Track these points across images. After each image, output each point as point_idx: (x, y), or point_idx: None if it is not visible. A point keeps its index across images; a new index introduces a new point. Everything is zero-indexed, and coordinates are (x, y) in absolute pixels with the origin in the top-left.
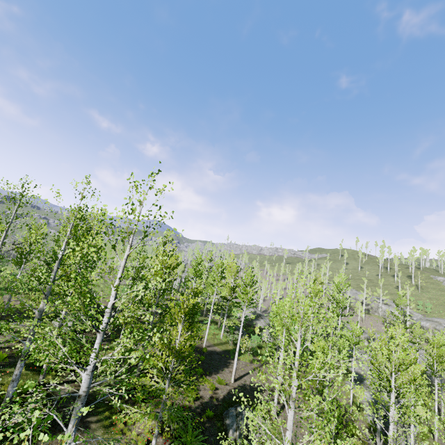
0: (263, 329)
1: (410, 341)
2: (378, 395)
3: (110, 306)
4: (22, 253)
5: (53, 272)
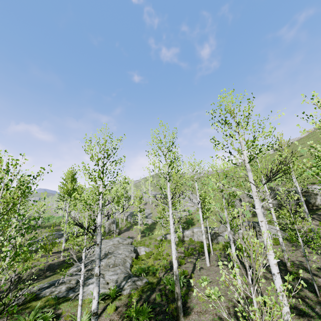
0: None
1: None
2: None
3: None
4: None
5: None
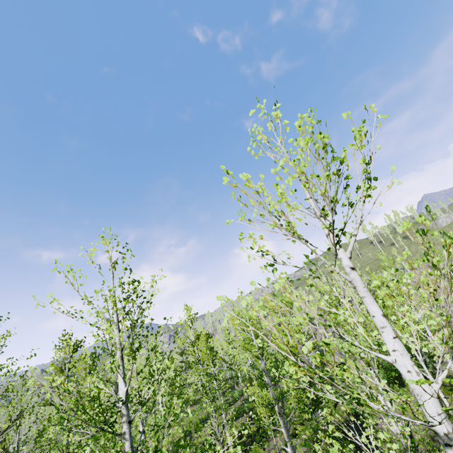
0: (341, 363)
1: None
2: None
3: (439, 406)
4: (7, 452)
5: (126, 439)
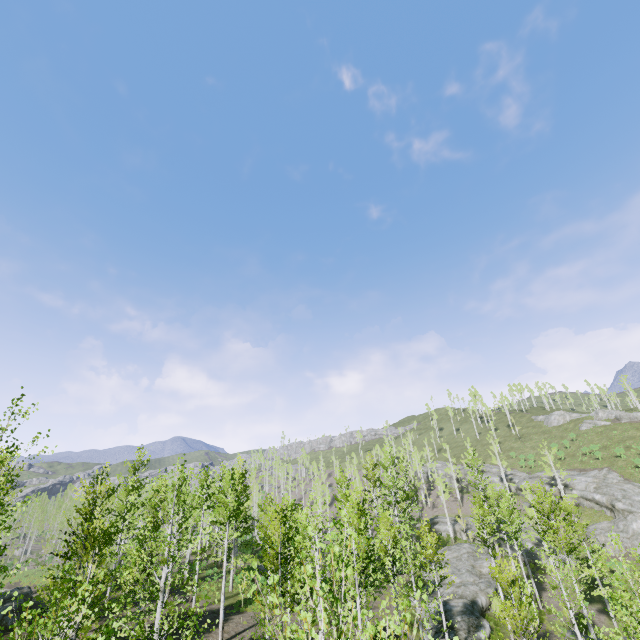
0: None
1: (363, 501)
2: (299, 570)
3: None
4: None
5: None
